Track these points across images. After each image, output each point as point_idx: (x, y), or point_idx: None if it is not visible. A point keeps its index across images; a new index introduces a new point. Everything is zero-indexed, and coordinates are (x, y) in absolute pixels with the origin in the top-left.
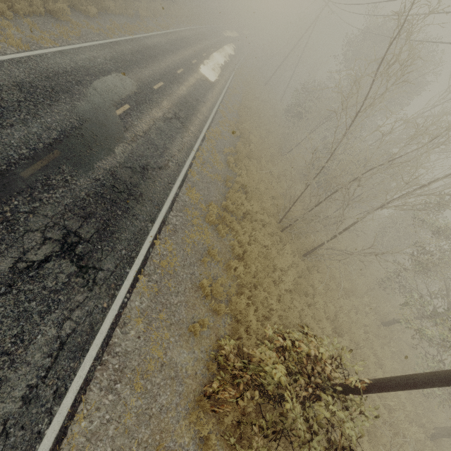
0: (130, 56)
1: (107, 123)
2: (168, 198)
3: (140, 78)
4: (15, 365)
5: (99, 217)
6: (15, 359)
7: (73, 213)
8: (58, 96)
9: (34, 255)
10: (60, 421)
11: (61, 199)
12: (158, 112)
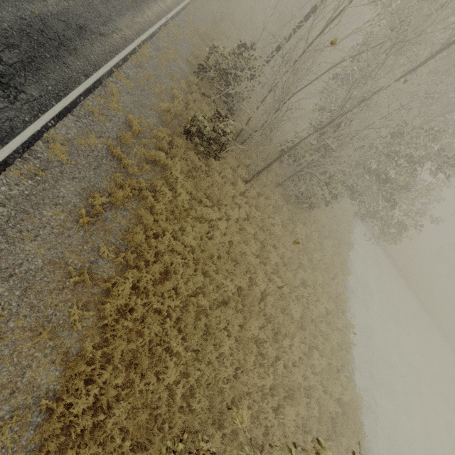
0: None
1: None
2: (175, 9)
3: None
4: (122, 17)
5: None
6: (121, 15)
7: None
8: None
9: None
10: (139, 42)
11: None
12: None
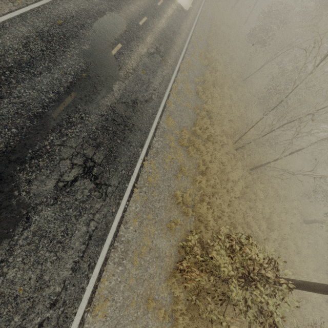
0: None
1: (106, 64)
2: (152, 127)
3: (128, 15)
4: (65, 249)
5: (106, 146)
6: (65, 246)
7: (89, 144)
8: (68, 42)
9: (67, 177)
10: (93, 282)
11: (80, 133)
12: (143, 48)
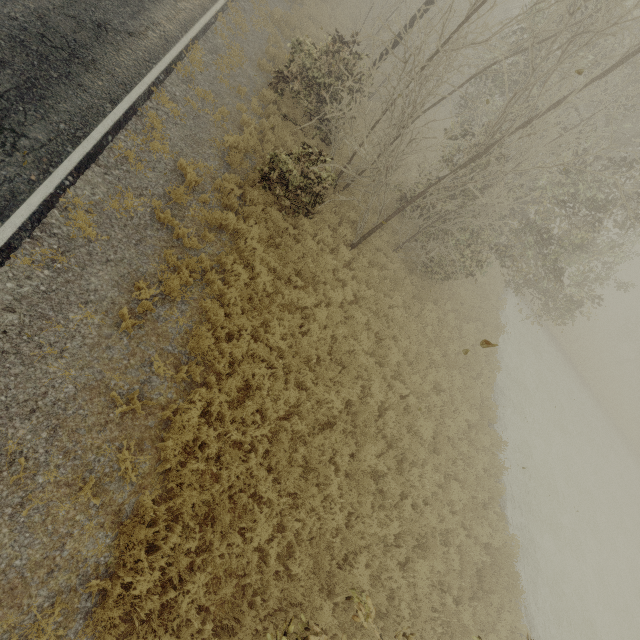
0: None
1: None
2: None
3: None
4: (159, 2)
5: None
6: None
7: None
8: None
9: None
10: (187, 41)
11: None
12: None
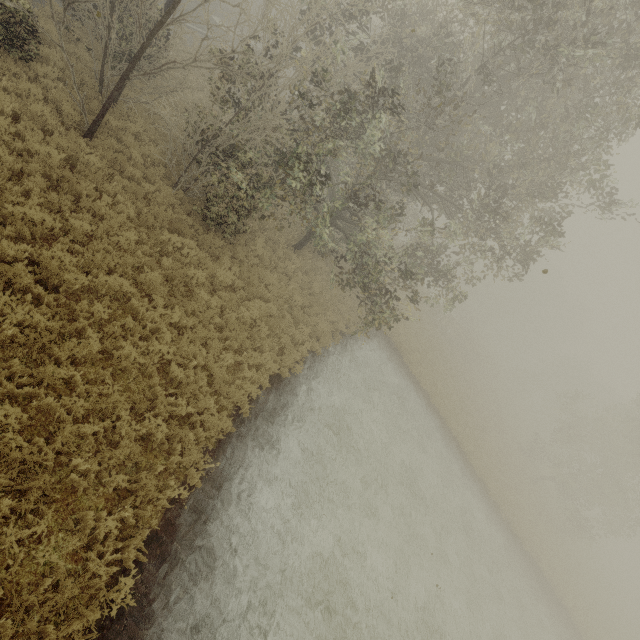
0: None
1: None
2: None
3: None
4: None
5: None
6: None
7: None
8: None
9: None
10: None
11: None
12: None
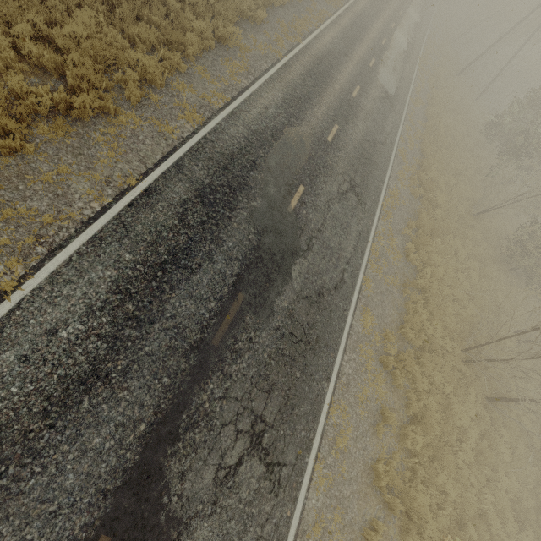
0: (302, 86)
1: (283, 228)
2: (342, 335)
3: (313, 127)
4: None
5: (280, 387)
6: None
7: (258, 388)
8: (235, 198)
9: (230, 457)
10: None
11: (247, 369)
12: (333, 185)
